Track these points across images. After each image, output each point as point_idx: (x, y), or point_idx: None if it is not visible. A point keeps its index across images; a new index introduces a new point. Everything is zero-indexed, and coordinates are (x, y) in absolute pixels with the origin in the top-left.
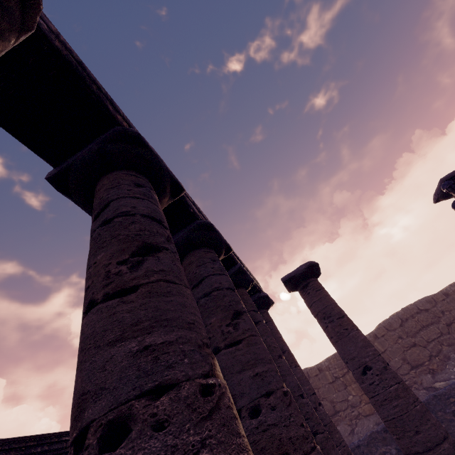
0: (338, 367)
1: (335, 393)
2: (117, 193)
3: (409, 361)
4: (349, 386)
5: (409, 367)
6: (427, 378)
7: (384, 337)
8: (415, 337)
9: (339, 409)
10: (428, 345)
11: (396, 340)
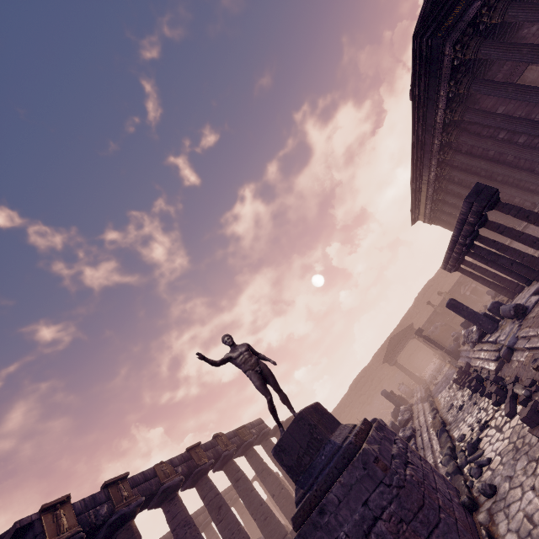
0: None
1: None
2: (210, 536)
3: None
4: None
5: None
6: None
7: None
8: None
9: None
10: None
11: None
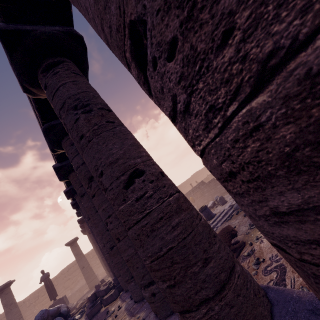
0: (34, 298)
1: (28, 311)
2: None
3: (65, 286)
4: (36, 305)
5: (64, 289)
6: (68, 292)
7: (59, 278)
8: (71, 275)
9: (28, 318)
10: (74, 278)
11: (63, 278)
